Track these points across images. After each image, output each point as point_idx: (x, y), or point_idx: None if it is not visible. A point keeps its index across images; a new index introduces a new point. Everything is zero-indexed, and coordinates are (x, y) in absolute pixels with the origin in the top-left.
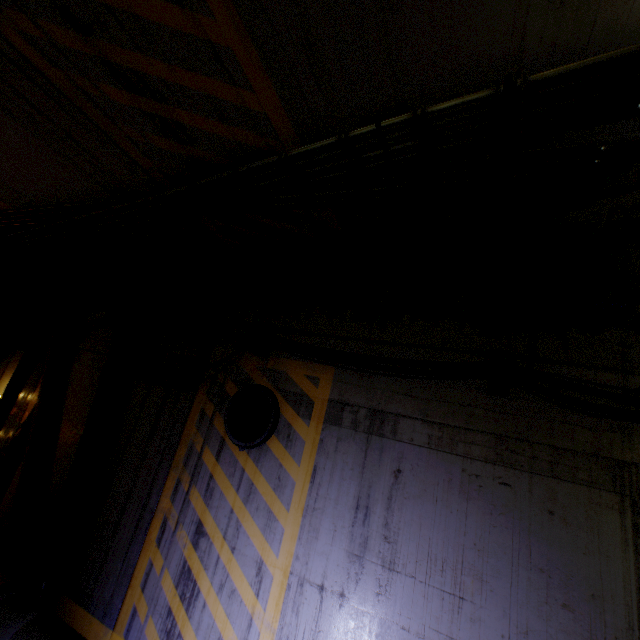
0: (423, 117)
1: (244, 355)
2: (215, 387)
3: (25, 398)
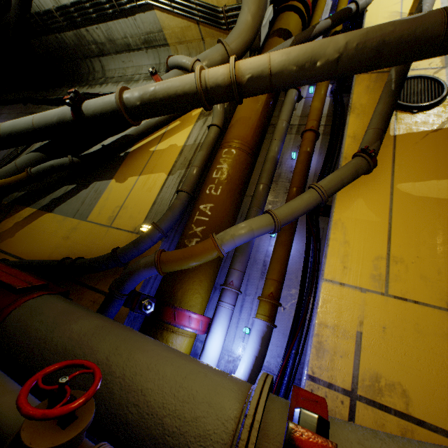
0: None
1: None
2: None
3: None
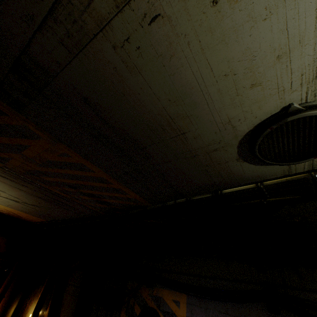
0: (190, 201)
1: (142, 286)
2: (129, 308)
3: (41, 316)
